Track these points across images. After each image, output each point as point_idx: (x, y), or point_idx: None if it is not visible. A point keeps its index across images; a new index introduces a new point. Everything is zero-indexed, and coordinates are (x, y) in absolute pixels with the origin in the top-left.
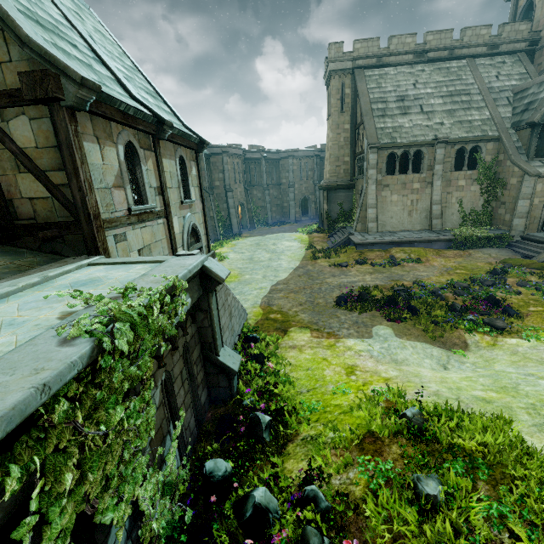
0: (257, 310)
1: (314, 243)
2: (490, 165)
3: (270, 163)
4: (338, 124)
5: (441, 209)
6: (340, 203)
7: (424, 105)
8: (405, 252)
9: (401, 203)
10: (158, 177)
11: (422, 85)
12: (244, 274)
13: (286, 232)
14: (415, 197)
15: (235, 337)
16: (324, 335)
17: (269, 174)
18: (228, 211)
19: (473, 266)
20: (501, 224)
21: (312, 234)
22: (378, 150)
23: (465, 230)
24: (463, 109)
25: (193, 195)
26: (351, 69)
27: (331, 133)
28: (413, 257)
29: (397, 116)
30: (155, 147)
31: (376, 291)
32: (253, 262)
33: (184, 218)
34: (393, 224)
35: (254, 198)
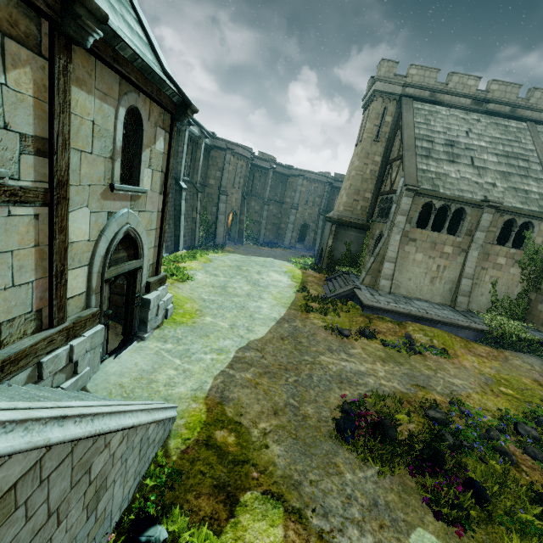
0: (198, 410)
1: (308, 284)
2: (540, 249)
3: (278, 177)
4: (368, 153)
5: (471, 286)
6: (348, 243)
7: (476, 158)
8: (425, 333)
9: (425, 265)
10: (47, 117)
11: (475, 135)
12: (205, 314)
13: (277, 258)
14: (443, 263)
15: (104, 532)
16: (311, 542)
17: (273, 188)
18: (216, 216)
19: (519, 383)
20: (540, 324)
21: (307, 270)
22: (414, 194)
23: (497, 321)
24: (520, 175)
25: (146, 182)
26: (399, 95)
27: (358, 161)
28: (437, 345)
29: (443, 162)
30: (53, 51)
31: (401, 413)
32: (225, 293)
33: (110, 214)
34: (409, 288)
35: (250, 209)
